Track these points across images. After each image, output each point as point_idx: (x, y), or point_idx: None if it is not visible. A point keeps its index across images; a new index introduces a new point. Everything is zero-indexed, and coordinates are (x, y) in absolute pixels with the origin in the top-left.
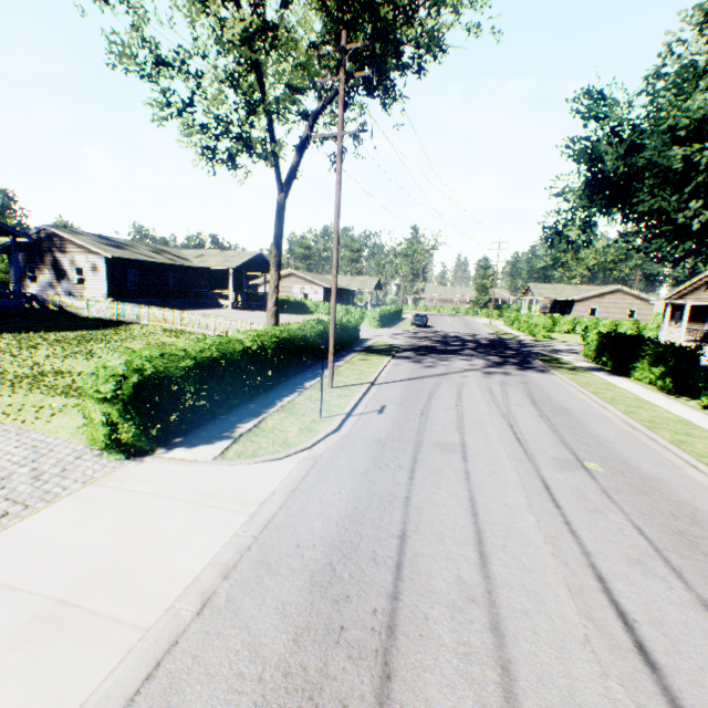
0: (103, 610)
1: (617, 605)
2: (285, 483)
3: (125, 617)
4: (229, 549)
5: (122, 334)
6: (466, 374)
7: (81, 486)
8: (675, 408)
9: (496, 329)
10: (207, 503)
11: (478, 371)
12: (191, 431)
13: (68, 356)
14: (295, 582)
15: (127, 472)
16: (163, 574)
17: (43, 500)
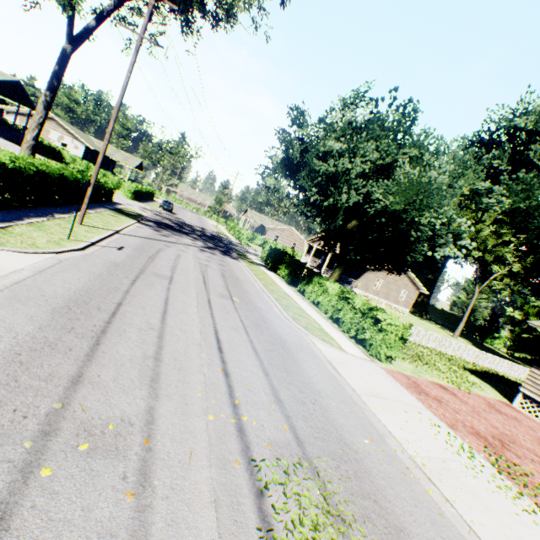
0: None
1: (218, 338)
2: (34, 267)
3: None
4: None
5: None
6: (189, 247)
7: None
8: (286, 289)
9: (220, 230)
10: None
11: (197, 247)
12: None
13: None
14: (42, 309)
15: None
16: None
17: None
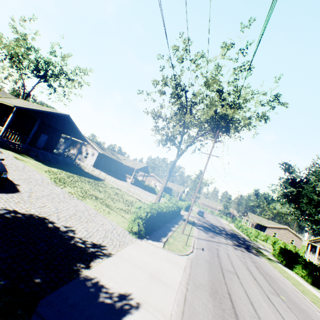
0: (164, 280)
1: None
2: (187, 264)
3: (170, 284)
4: (184, 277)
5: (104, 185)
6: (227, 245)
7: (131, 242)
8: (312, 290)
9: (231, 227)
10: (169, 261)
11: (231, 245)
12: (149, 235)
13: (95, 190)
14: (206, 293)
15: (140, 243)
16: (171, 277)
17: (125, 243)
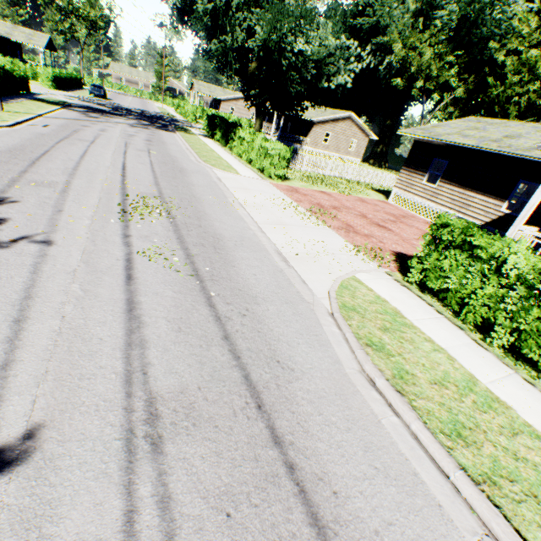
0: None
1: (125, 166)
2: None
3: None
4: None
5: None
6: (118, 124)
7: None
8: (216, 148)
9: (165, 111)
10: None
11: (128, 125)
12: None
13: None
14: None
15: None
16: None
17: None
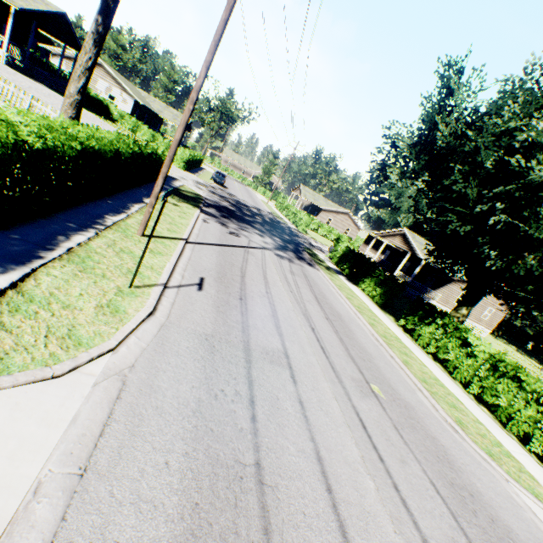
0: None
1: None
2: (66, 452)
3: None
4: None
5: None
6: (264, 253)
7: None
8: (389, 324)
9: (272, 209)
10: None
11: (272, 251)
12: None
13: None
14: None
15: None
16: None
17: None
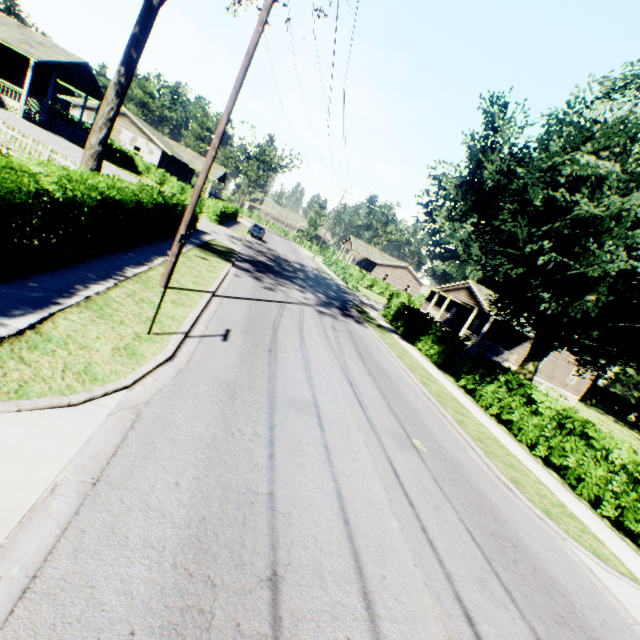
0: None
1: None
2: (81, 465)
3: None
4: None
5: None
6: (303, 308)
7: None
8: (447, 384)
9: (318, 265)
10: None
11: (313, 307)
12: None
13: None
14: None
15: None
16: None
17: None
